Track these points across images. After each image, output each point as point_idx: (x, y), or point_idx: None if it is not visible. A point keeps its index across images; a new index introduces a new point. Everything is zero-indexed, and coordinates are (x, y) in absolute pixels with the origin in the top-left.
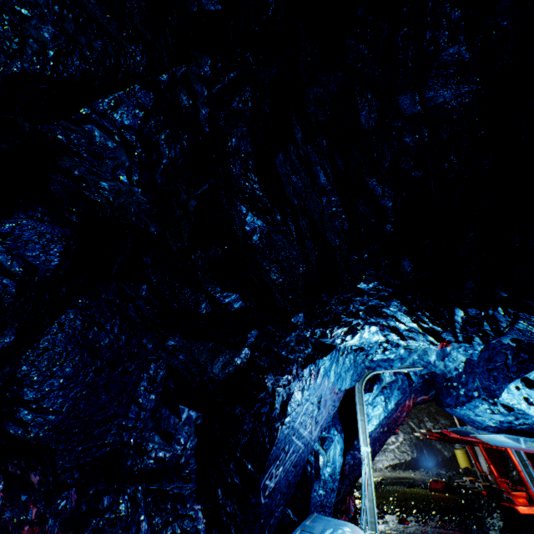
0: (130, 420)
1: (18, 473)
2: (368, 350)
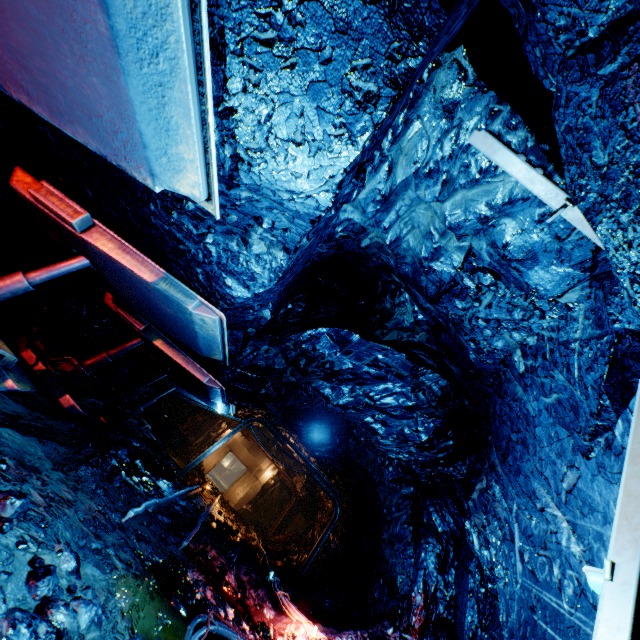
0: (469, 612)
1: (439, 635)
2: (502, 322)
